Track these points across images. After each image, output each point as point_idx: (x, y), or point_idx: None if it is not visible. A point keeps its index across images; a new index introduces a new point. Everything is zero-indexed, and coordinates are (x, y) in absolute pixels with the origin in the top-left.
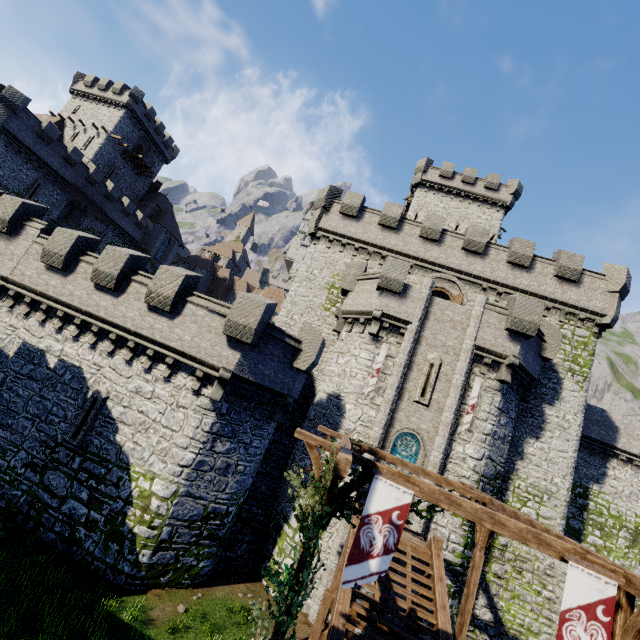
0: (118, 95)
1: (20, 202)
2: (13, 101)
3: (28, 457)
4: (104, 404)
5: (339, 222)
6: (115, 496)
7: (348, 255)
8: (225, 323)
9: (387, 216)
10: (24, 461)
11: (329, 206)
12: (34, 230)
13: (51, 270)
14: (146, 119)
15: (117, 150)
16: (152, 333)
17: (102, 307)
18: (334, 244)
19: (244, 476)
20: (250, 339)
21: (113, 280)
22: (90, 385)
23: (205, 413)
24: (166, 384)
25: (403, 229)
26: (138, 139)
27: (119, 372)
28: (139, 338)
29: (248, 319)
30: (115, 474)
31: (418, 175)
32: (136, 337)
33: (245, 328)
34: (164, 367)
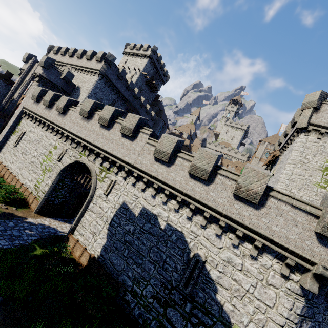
0: (145, 51)
1: (138, 117)
2: (110, 60)
3: (154, 291)
4: (203, 265)
5: None
6: None
7: None
8: (323, 225)
9: None
10: (151, 293)
11: (319, 106)
12: (145, 134)
13: (158, 161)
14: (157, 62)
15: (143, 80)
16: (241, 218)
17: (197, 191)
18: (324, 135)
19: None
20: None
21: (207, 174)
22: (190, 247)
23: (296, 297)
24: (253, 261)
25: None
26: (152, 73)
27: (211, 242)
28: (228, 220)
29: None
30: None
31: None
32: (225, 218)
33: None
34: (249, 245)
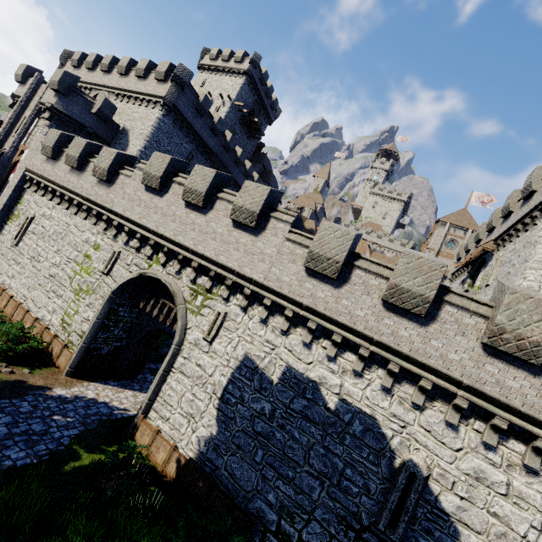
0: (239, 63)
1: (268, 189)
2: (182, 78)
3: (324, 534)
4: (424, 484)
5: None
6: None
7: None
8: None
9: None
10: (319, 538)
11: None
12: (283, 223)
13: (315, 277)
14: (260, 83)
15: (237, 116)
16: (503, 393)
17: (402, 338)
18: None
19: None
20: None
21: (425, 303)
22: (394, 448)
23: None
24: (531, 477)
25: None
26: (252, 104)
27: (438, 437)
28: (474, 395)
29: None
30: None
31: None
32: (468, 392)
33: None
34: (519, 446)
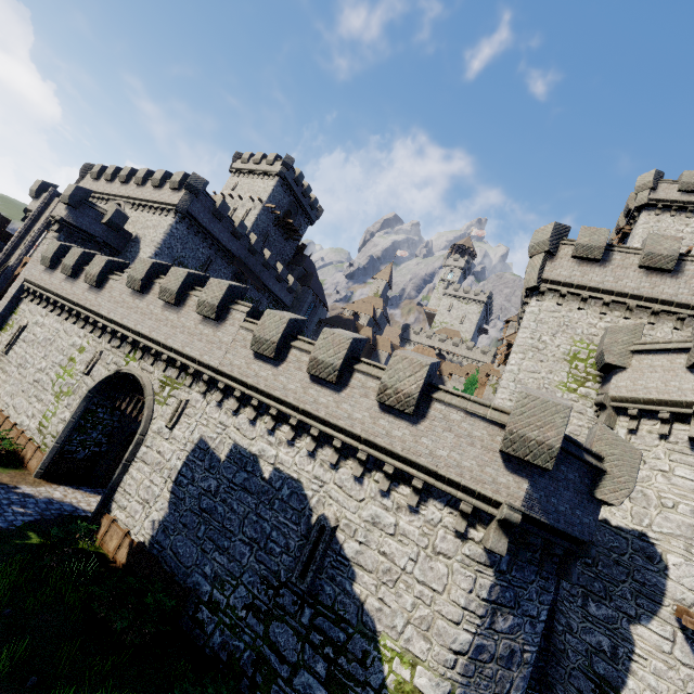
0: (271, 166)
1: (227, 285)
2: (196, 186)
3: (248, 596)
4: (333, 535)
5: (573, 269)
6: (362, 680)
7: (593, 313)
8: (504, 436)
9: (655, 254)
10: (244, 600)
11: (554, 250)
12: (240, 314)
13: (260, 359)
14: (295, 184)
15: (270, 218)
16: (389, 442)
17: (321, 405)
18: (568, 299)
19: (529, 667)
20: (550, 463)
21: (335, 371)
22: (313, 506)
23: (478, 569)
24: (413, 516)
25: (684, 270)
26: (287, 205)
27: (347, 491)
28: (371, 448)
29: (543, 431)
30: (358, 644)
31: (642, 194)
32: (367, 446)
33: (540, 445)
34: (406, 490)
